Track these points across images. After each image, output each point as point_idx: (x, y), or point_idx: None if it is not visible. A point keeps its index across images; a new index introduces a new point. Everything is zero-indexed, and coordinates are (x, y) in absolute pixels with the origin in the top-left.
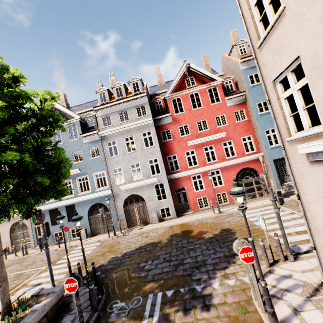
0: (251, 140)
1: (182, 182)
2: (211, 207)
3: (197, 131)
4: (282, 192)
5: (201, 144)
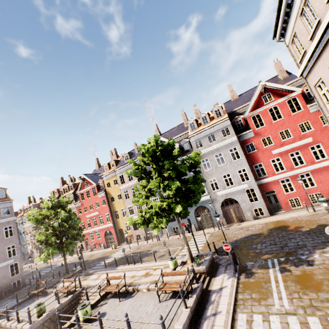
0: None
1: (271, 186)
2: (305, 206)
3: (280, 141)
4: None
5: (285, 151)
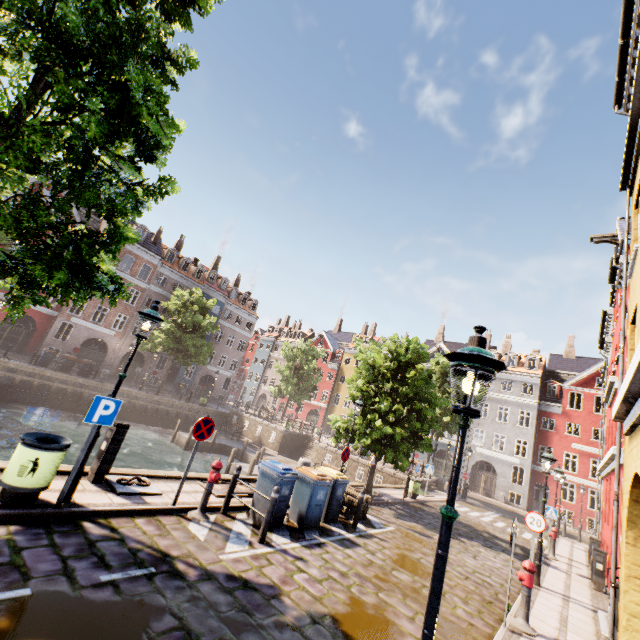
0: None
1: (548, 480)
2: (571, 520)
3: (589, 438)
4: None
5: (589, 453)
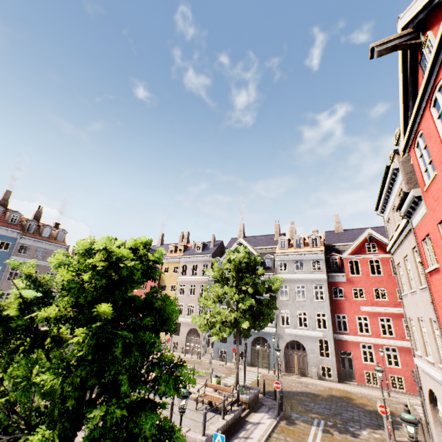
0: None
1: (349, 346)
2: (379, 385)
3: (373, 298)
4: None
5: (376, 313)
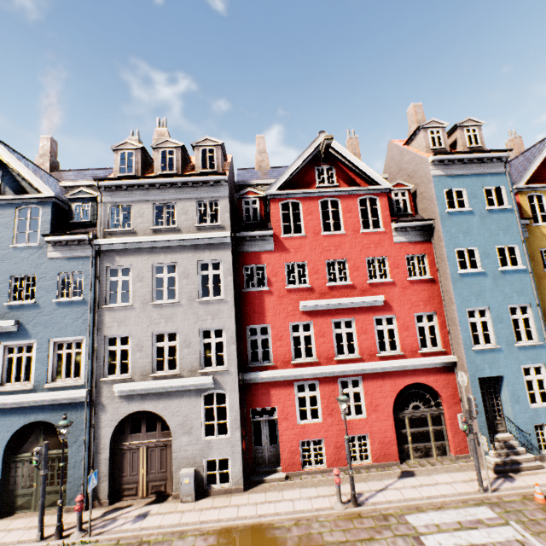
0: (433, 323)
1: (273, 394)
2: (336, 484)
3: (324, 282)
4: (495, 459)
5: (328, 312)
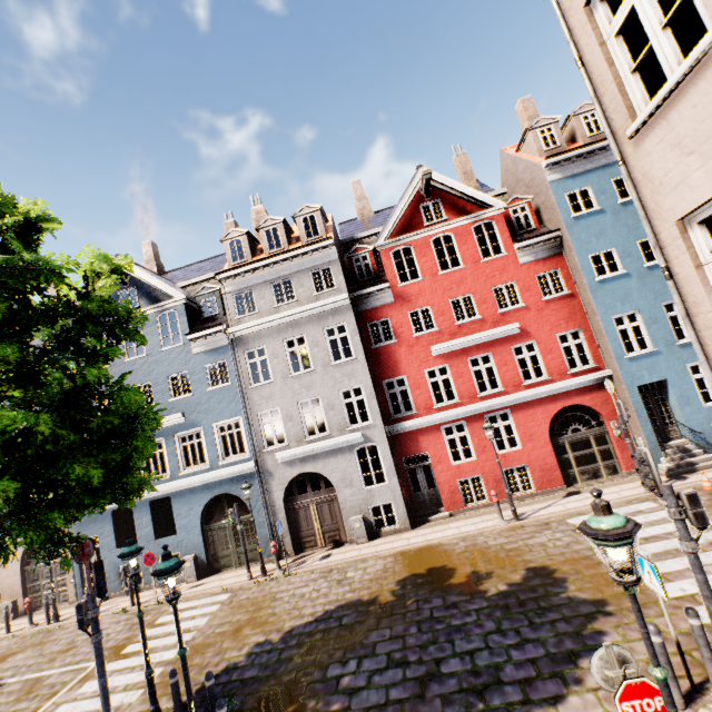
0: (579, 340)
1: (422, 441)
2: (495, 504)
3: (452, 323)
4: (667, 464)
5: (462, 352)
